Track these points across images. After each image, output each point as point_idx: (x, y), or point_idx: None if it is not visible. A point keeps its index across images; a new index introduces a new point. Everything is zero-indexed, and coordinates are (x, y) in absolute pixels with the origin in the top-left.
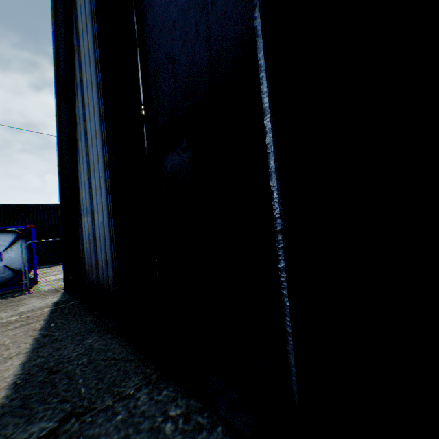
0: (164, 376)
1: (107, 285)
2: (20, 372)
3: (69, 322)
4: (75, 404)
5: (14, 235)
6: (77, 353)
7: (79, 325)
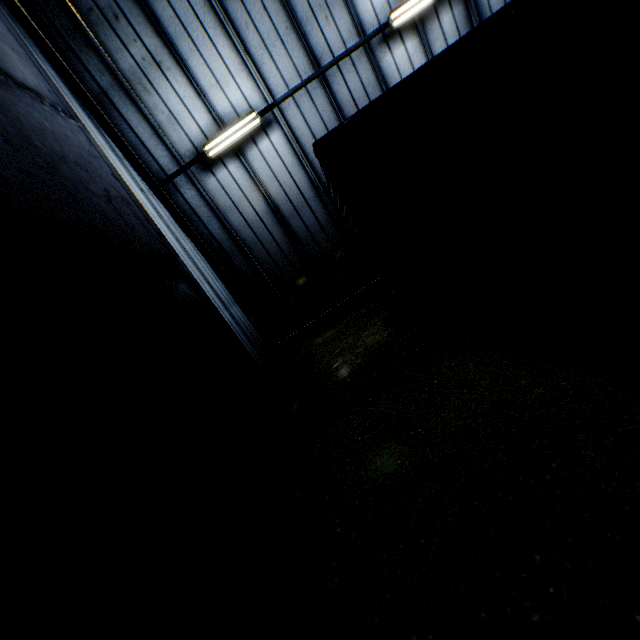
0: None
1: None
2: None
3: None
4: None
5: None
6: None
7: None
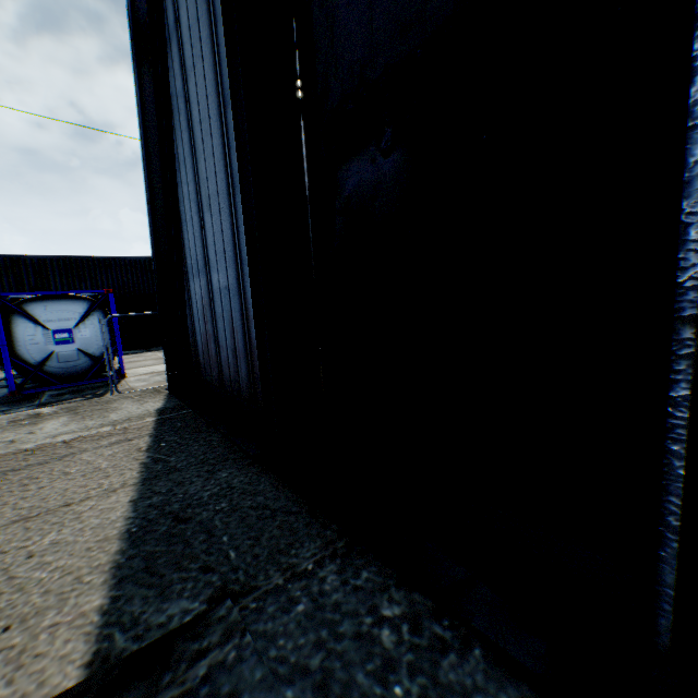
0: (357, 547)
1: (237, 388)
2: (131, 514)
3: (186, 442)
4: (225, 577)
5: (86, 304)
6: (209, 493)
7: (203, 448)
